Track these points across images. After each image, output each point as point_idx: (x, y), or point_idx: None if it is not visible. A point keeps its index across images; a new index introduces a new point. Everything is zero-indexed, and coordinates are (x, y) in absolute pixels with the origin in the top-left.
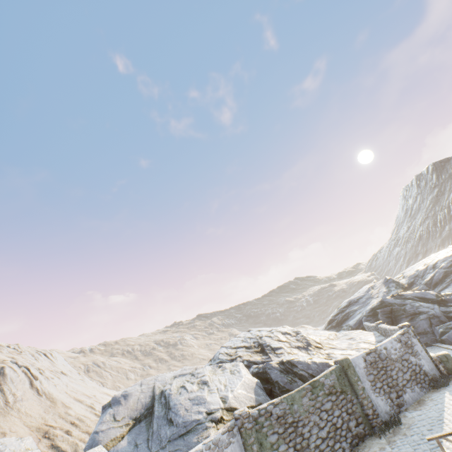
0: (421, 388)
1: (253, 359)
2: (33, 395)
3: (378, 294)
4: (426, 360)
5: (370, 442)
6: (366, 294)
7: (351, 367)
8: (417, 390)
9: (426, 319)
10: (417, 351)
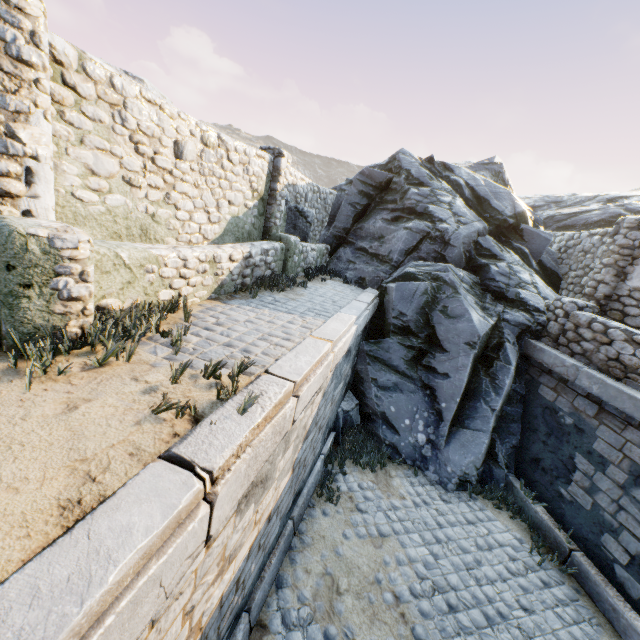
0: None
1: None
2: None
3: None
4: None
5: None
6: None
7: None
8: None
9: (416, 233)
10: None
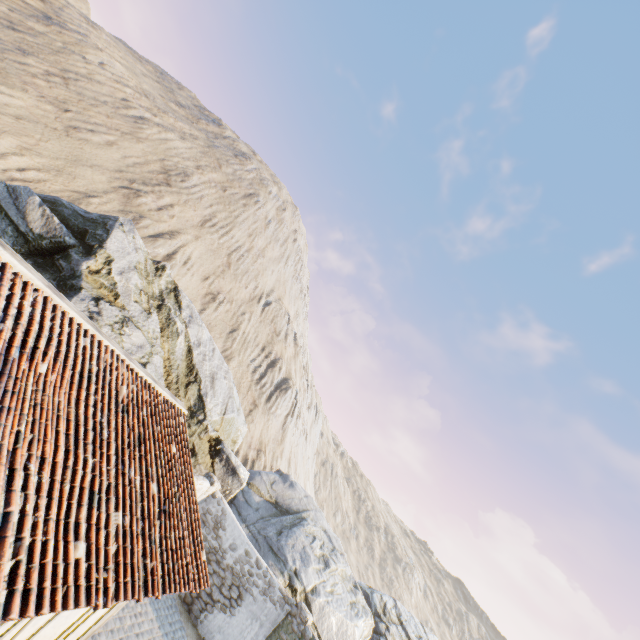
0: None
1: None
2: (280, 422)
3: None
4: None
5: None
6: None
7: None
8: None
9: None
10: None
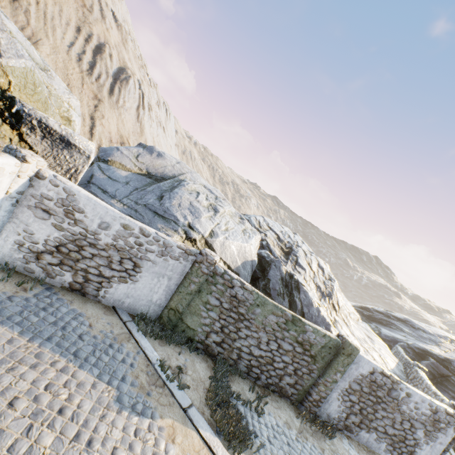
0: (388, 451)
1: (272, 249)
2: (134, 116)
3: (450, 351)
4: (431, 451)
5: (285, 406)
6: (435, 336)
7: (350, 358)
8: (381, 446)
9: None
10: (437, 438)
